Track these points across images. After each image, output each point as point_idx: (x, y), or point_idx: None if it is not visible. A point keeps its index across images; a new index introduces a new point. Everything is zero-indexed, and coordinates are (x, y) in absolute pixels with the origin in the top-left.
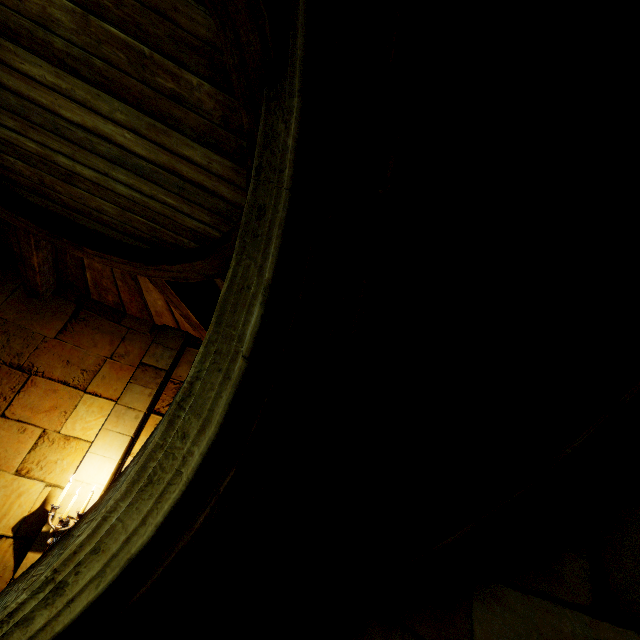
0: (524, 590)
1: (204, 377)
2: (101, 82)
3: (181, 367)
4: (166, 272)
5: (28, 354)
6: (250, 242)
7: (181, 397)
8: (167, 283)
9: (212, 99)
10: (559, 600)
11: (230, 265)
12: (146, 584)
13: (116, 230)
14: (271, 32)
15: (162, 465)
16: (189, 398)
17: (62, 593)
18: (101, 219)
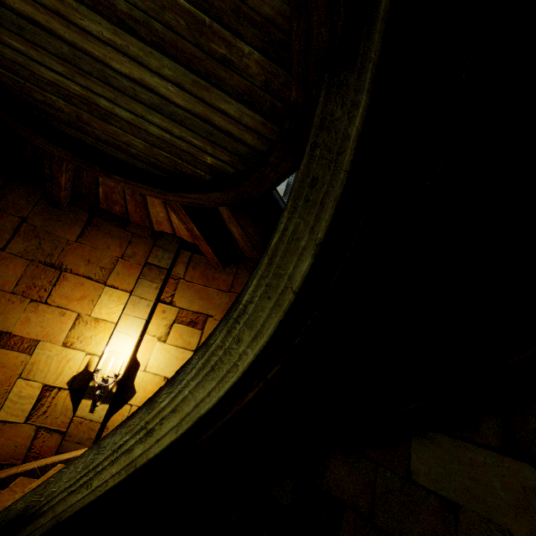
0: (451, 435)
1: (257, 302)
2: (156, 42)
3: (178, 266)
4: (184, 198)
5: (57, 255)
6: (302, 205)
7: (237, 315)
8: (180, 205)
9: (258, 66)
10: (476, 443)
11: (282, 221)
12: (209, 431)
13: (140, 161)
14: (342, 27)
15: (221, 359)
16: (243, 315)
17: (151, 435)
18: (128, 151)
